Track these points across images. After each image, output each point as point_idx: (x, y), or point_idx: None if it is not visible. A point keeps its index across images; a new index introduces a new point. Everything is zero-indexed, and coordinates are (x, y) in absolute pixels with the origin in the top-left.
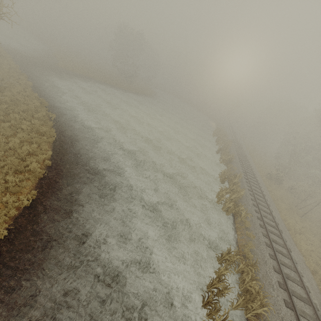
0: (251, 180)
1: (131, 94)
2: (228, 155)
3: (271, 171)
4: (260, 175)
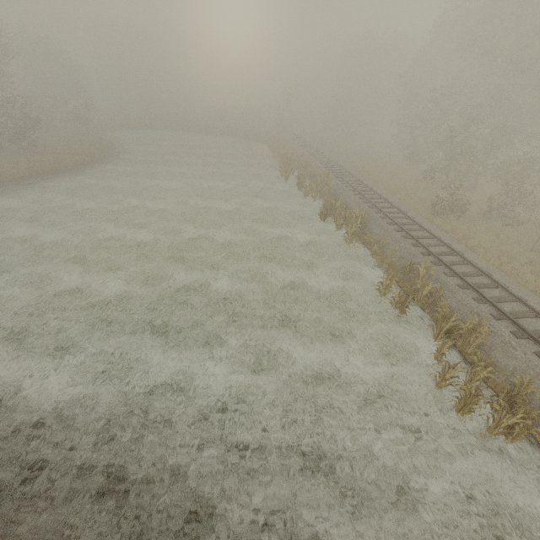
0: (433, 248)
1: (48, 180)
2: (351, 212)
3: (437, 196)
4: (423, 217)
